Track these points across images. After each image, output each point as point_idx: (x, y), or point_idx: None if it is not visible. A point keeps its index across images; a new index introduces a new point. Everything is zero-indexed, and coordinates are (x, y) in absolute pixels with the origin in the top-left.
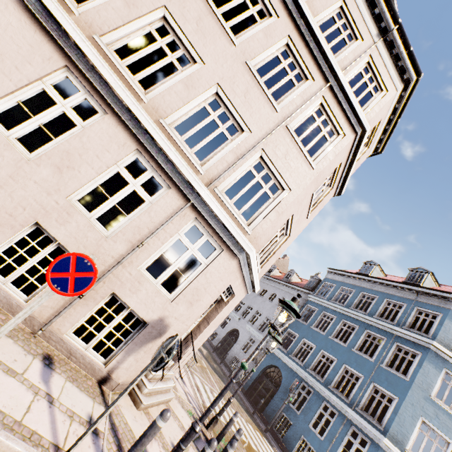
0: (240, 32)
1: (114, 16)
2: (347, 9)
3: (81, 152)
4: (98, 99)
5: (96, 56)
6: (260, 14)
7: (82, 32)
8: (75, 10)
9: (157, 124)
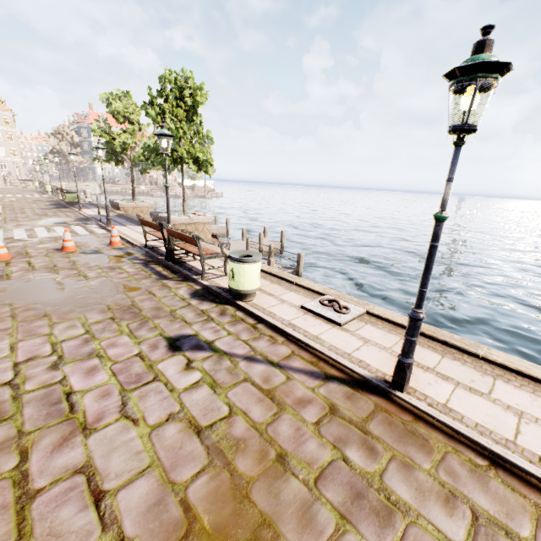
0: None
1: None
2: None
3: None
4: None
5: None
6: None
7: None
8: None
9: None
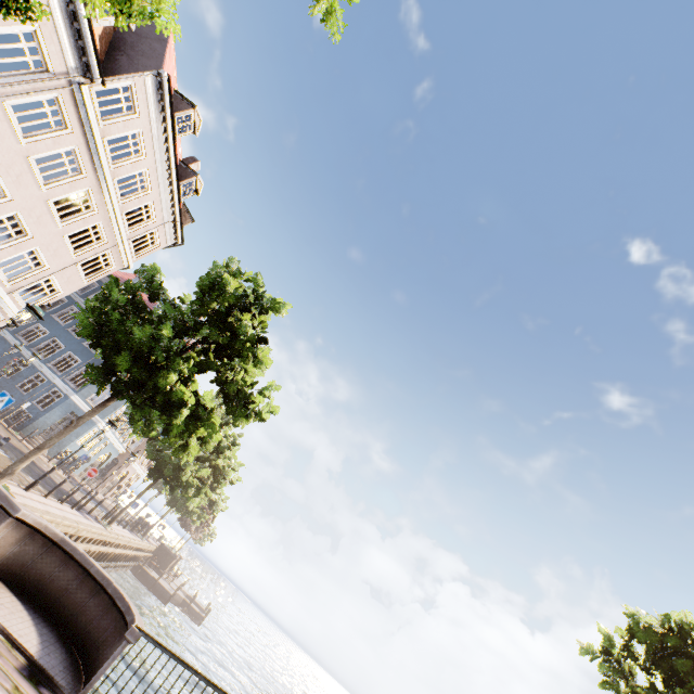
0: None
1: None
2: (154, 205)
3: None
4: None
5: None
6: None
7: None
8: None
9: None
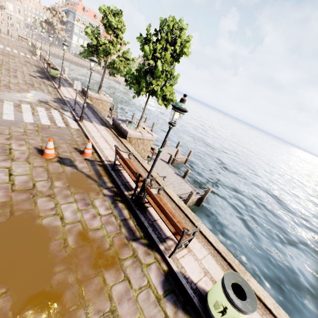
0: None
1: None
2: None
3: None
4: None
5: None
6: None
7: None
8: None
9: None
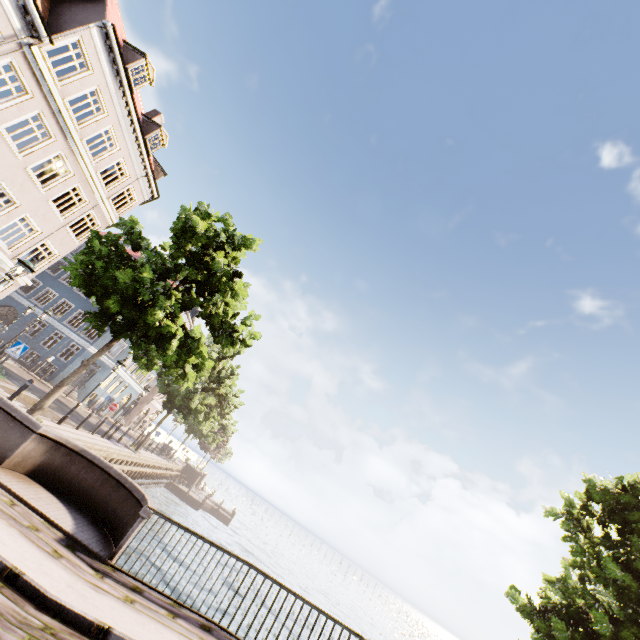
0: None
1: None
2: (125, 162)
3: None
4: None
5: None
6: None
7: None
8: None
9: None
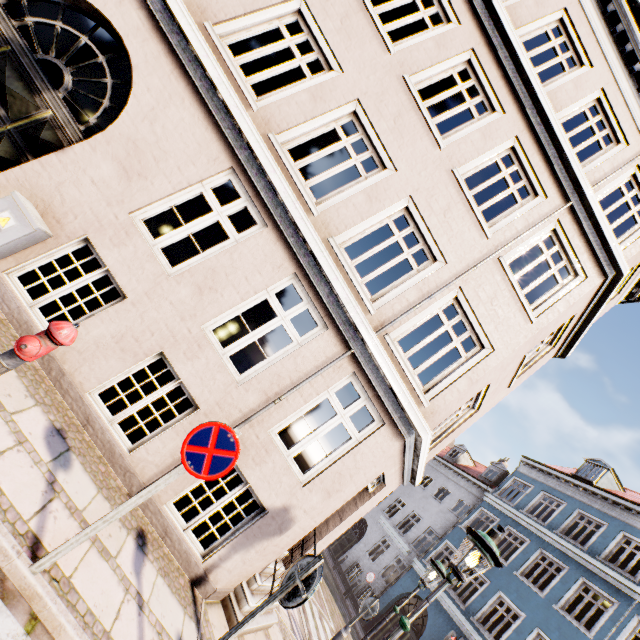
0: (436, 113)
1: (296, 112)
2: (608, 102)
3: (229, 271)
4: (260, 208)
5: (269, 160)
6: (467, 92)
7: (257, 129)
8: (254, 106)
9: (325, 244)
